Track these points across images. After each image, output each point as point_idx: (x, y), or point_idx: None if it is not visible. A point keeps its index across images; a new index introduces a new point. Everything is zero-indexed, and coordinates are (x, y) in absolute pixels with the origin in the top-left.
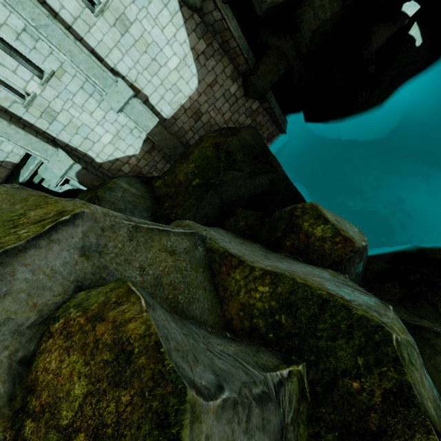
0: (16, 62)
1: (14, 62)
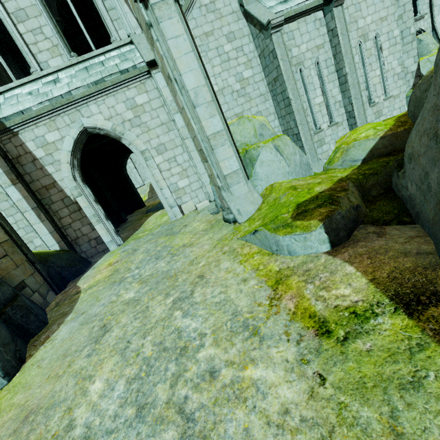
0: (326, 112)
1: (325, 112)
